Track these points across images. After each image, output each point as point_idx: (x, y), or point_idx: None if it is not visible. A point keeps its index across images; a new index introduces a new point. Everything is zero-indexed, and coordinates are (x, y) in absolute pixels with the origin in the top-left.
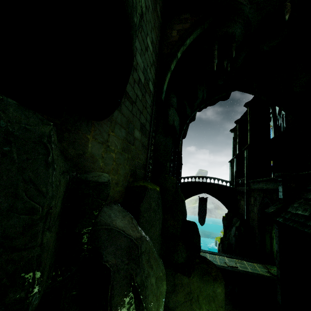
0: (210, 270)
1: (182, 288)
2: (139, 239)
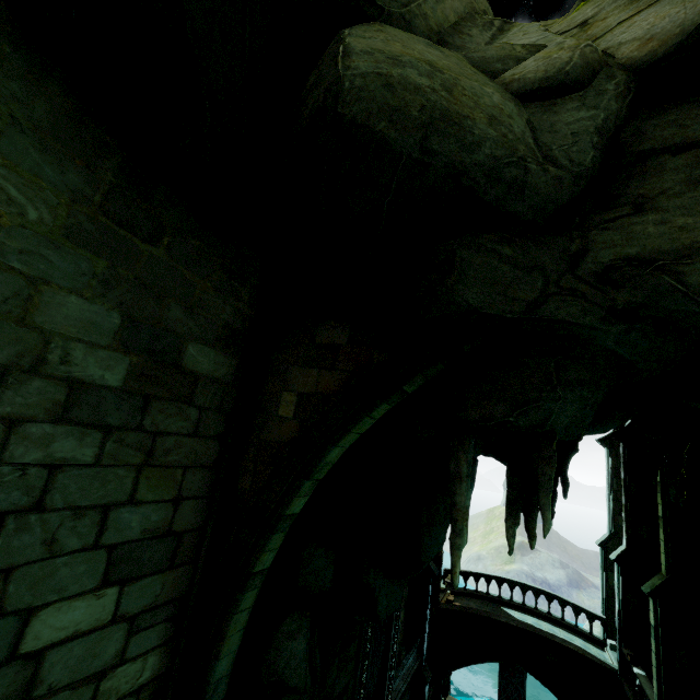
0: None
1: None
2: None
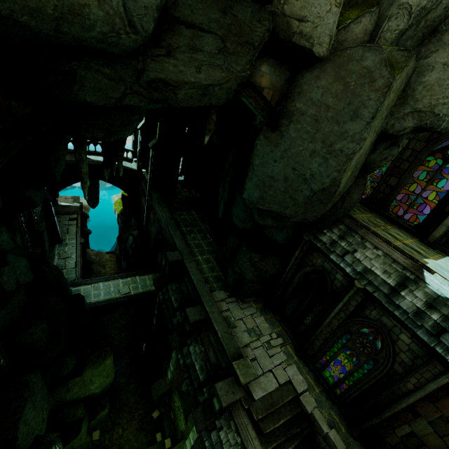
0: (101, 353)
1: (76, 385)
2: None
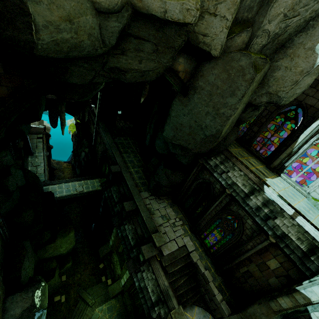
0: (66, 229)
1: (51, 248)
2: (32, 302)
